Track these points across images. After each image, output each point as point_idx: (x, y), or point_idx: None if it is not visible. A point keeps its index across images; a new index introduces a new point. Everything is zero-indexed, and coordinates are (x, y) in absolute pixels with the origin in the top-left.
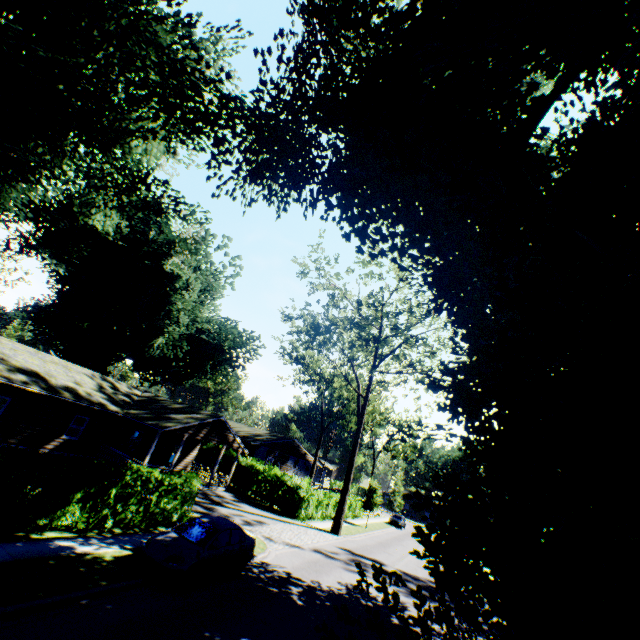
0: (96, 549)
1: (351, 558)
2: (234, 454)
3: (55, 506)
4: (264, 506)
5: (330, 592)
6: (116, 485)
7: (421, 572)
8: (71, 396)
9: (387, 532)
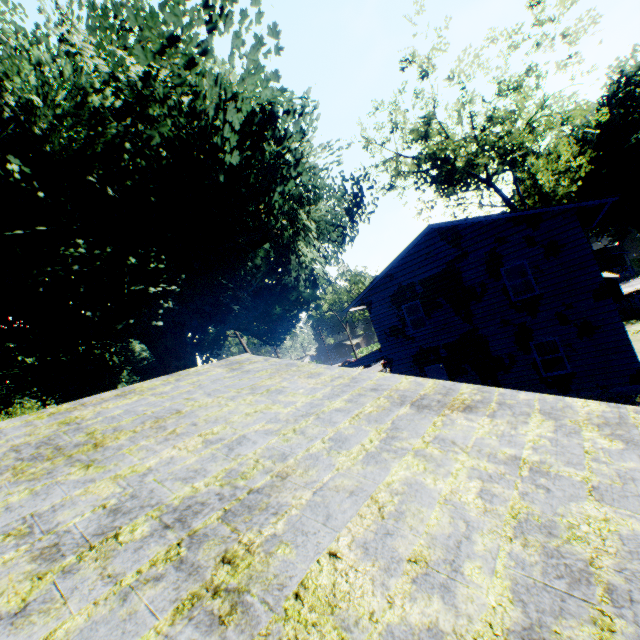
0: None
1: None
2: None
3: None
4: None
5: None
6: None
7: None
8: None
9: None
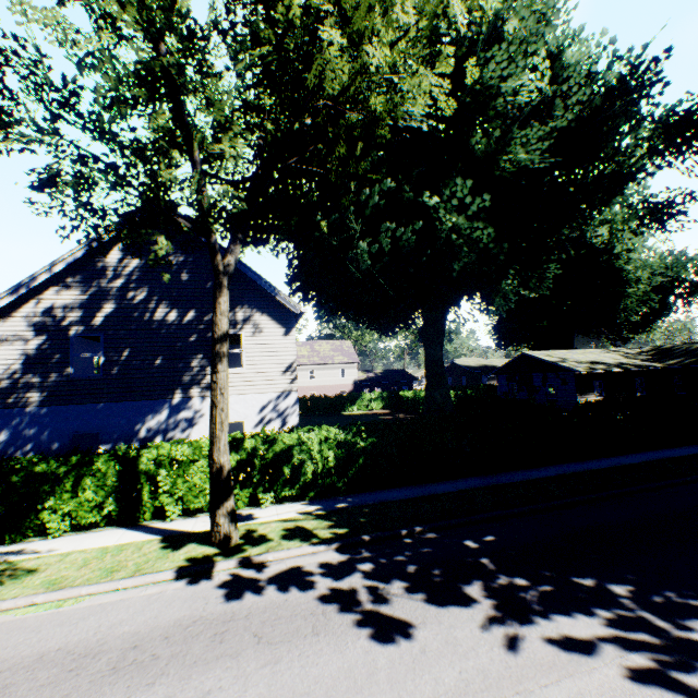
0: None
1: None
2: None
3: None
4: None
5: None
6: None
7: None
8: (631, 367)
9: None
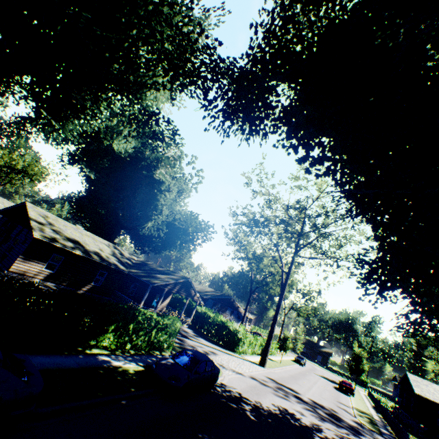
0: (123, 364)
1: (276, 386)
2: (193, 303)
3: (99, 333)
4: (213, 341)
5: (269, 411)
6: (133, 322)
7: (324, 402)
8: (98, 258)
9: (294, 368)
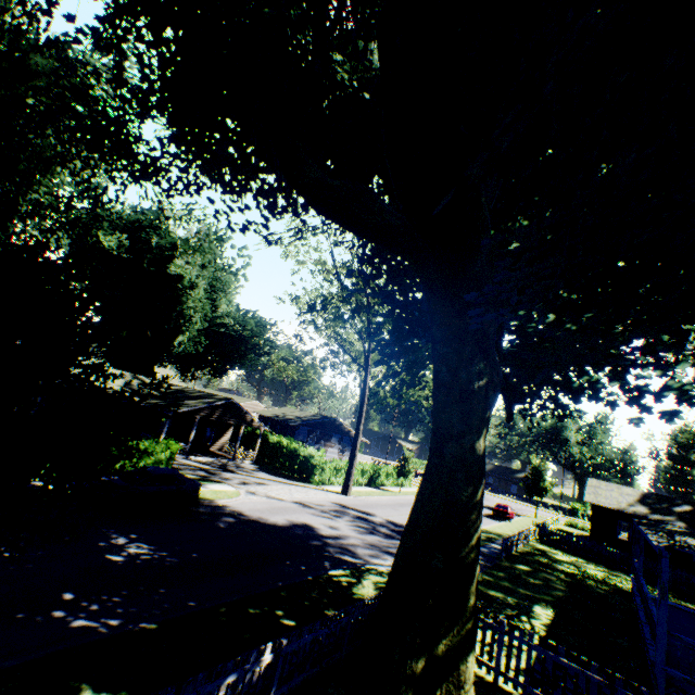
0: None
1: (335, 509)
2: (266, 434)
3: None
4: (285, 475)
5: (266, 524)
6: None
7: None
8: None
9: None
